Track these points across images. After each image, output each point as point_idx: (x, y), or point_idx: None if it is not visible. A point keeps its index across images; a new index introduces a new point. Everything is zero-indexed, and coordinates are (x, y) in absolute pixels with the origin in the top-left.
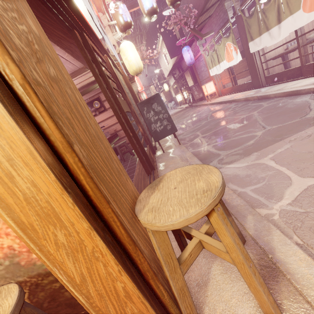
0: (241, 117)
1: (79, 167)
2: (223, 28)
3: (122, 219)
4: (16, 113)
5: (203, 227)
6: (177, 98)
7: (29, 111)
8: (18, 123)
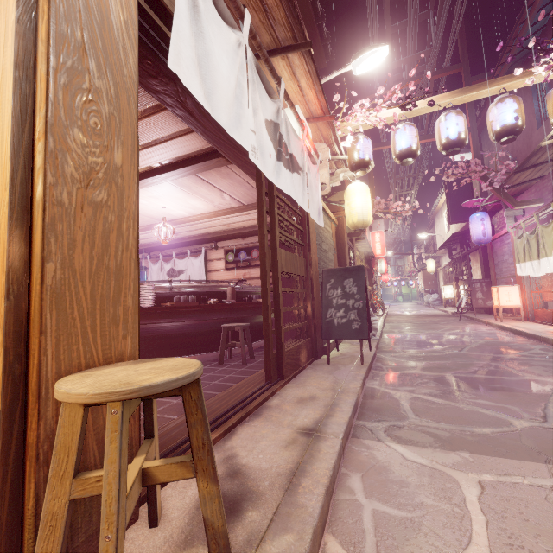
0: (523, 377)
1: (37, 283)
2: None
3: (48, 362)
4: (18, 220)
5: (154, 462)
6: (444, 292)
7: (33, 221)
8: (12, 227)
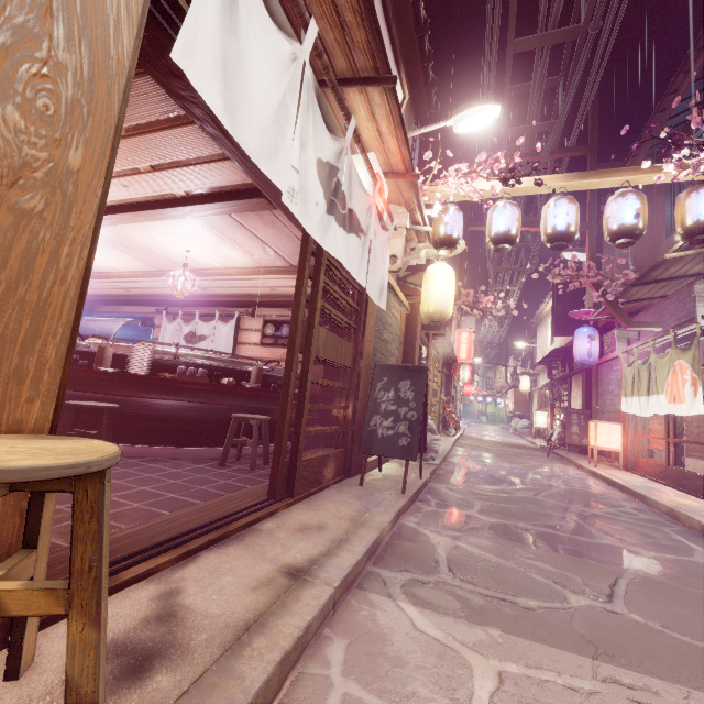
0: (601, 540)
1: None
2: (679, 327)
3: None
4: None
5: (11, 583)
6: (535, 419)
7: None
8: None
